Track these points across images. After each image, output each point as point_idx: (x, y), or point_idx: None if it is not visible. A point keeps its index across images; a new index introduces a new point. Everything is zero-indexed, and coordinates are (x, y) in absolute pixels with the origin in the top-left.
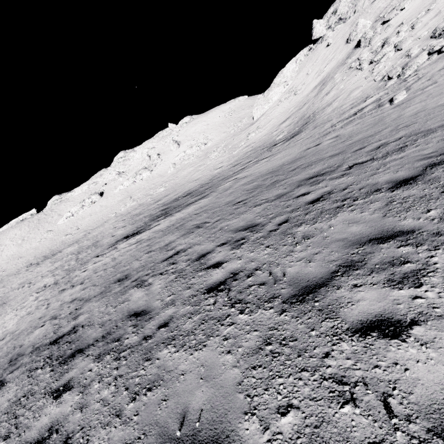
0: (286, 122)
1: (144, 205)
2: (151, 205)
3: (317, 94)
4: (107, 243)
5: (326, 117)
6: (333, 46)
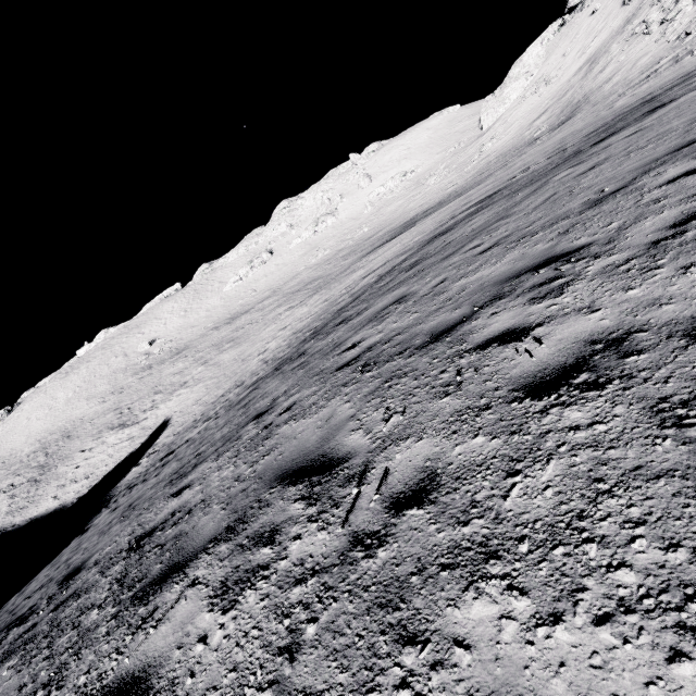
0: (542, 118)
1: (348, 247)
2: (364, 242)
3: (585, 75)
4: (345, 265)
5: (607, 93)
6: (602, 13)
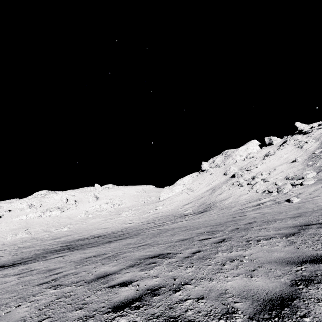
0: (189, 205)
1: (38, 239)
2: (47, 241)
3: (211, 193)
4: None
5: (228, 205)
6: (215, 174)
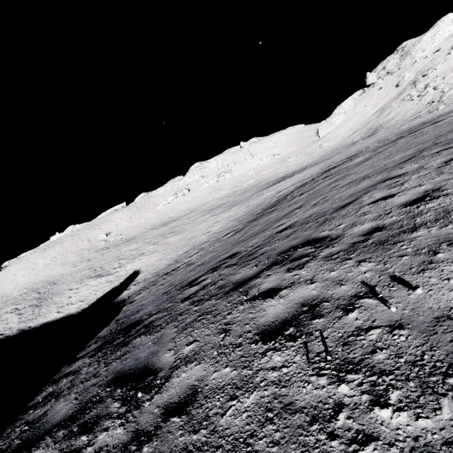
0: (356, 133)
1: (241, 190)
2: (252, 187)
3: (378, 116)
4: (247, 195)
5: (393, 124)
6: (385, 89)
